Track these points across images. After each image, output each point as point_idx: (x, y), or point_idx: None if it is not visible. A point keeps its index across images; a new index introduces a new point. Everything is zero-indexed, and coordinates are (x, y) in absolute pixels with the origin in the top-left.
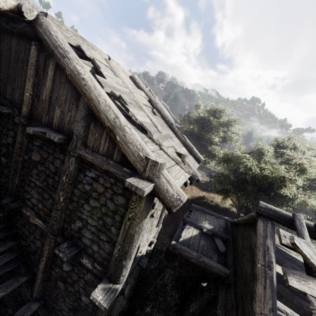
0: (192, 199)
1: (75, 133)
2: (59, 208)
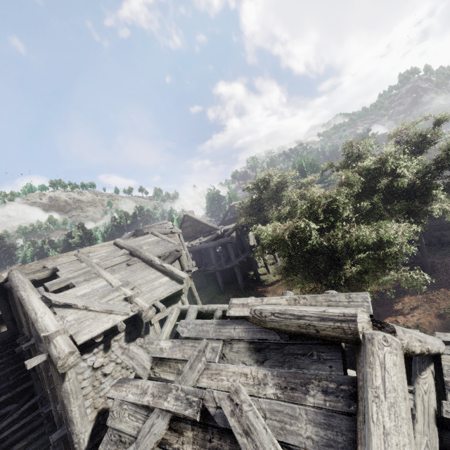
0: None
1: (34, 336)
2: (51, 400)
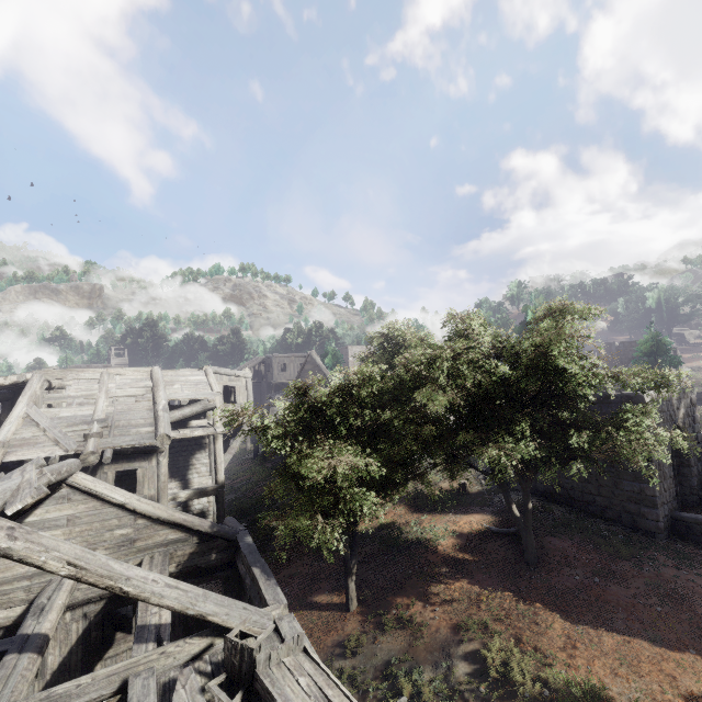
0: (364, 533)
1: None
2: None
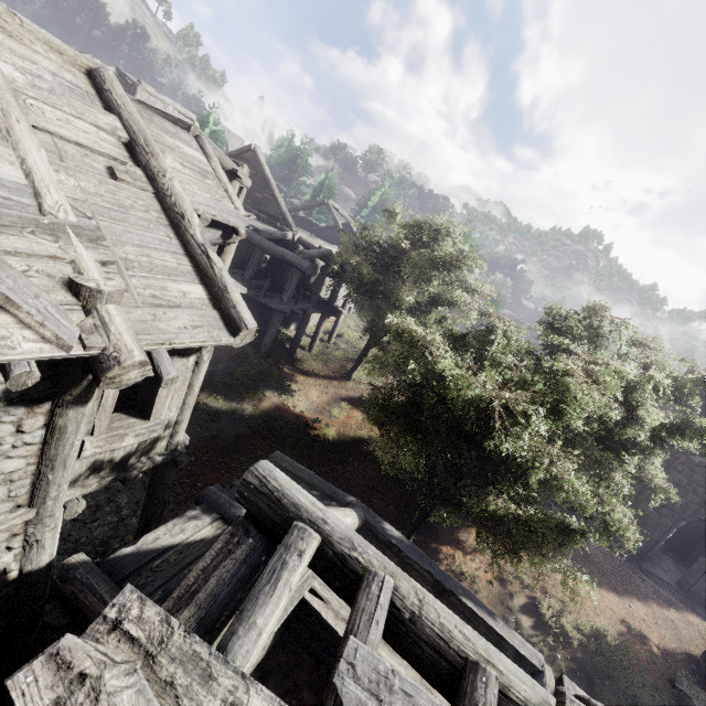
0: (338, 442)
1: None
2: None
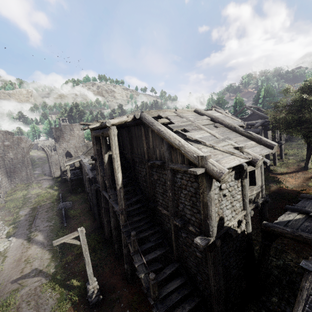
0: None
1: (166, 157)
2: (170, 200)
